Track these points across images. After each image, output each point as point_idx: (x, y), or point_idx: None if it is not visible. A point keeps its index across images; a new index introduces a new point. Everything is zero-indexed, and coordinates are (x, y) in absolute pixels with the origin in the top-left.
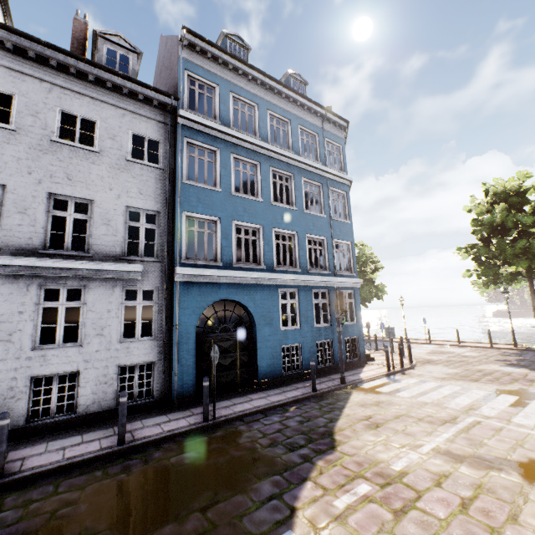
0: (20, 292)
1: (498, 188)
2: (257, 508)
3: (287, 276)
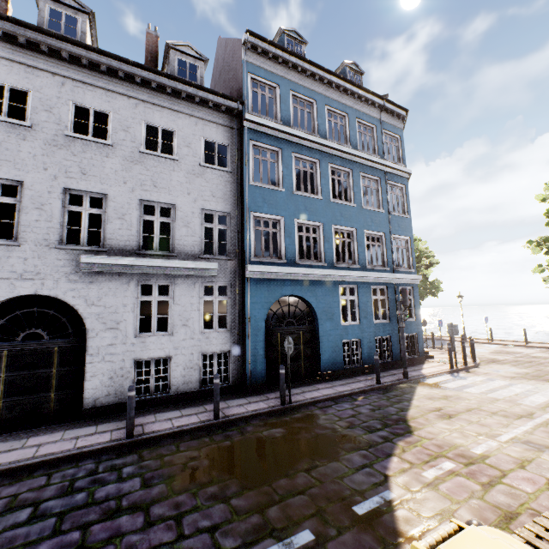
0: (123, 287)
1: None
2: (354, 473)
3: (347, 272)
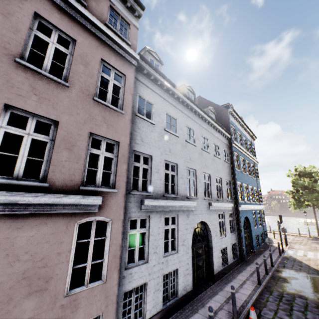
0: (216, 216)
1: (302, 170)
2: None
3: (255, 206)
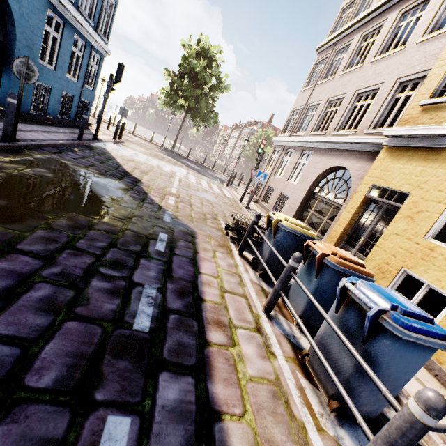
0: None
1: (207, 46)
2: (143, 204)
3: (65, 0)
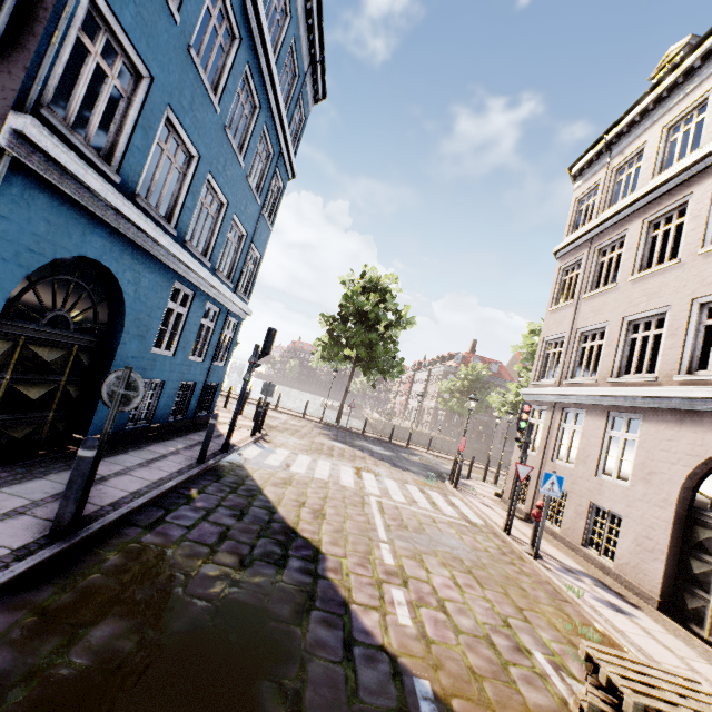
0: None
1: (376, 278)
2: (355, 671)
3: (199, 267)
